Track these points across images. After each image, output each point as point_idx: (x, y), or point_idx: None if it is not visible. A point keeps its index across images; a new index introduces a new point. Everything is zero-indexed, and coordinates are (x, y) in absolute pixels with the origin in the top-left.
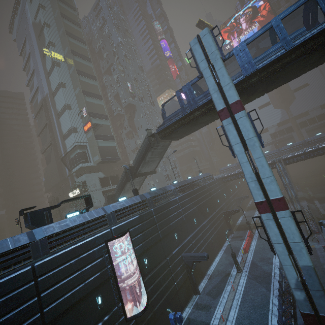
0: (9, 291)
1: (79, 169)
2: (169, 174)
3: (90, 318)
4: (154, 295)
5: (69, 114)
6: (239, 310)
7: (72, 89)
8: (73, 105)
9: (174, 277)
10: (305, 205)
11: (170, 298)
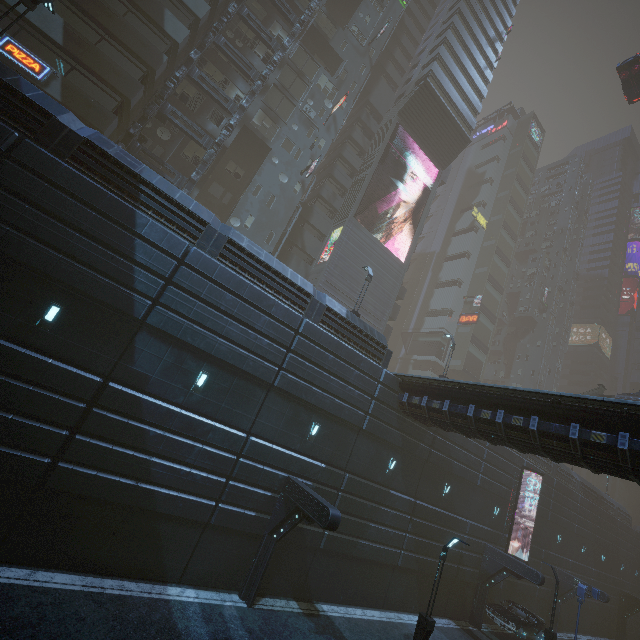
0: (478, 440)
1: (427, 361)
2: None
3: (488, 516)
4: None
5: (456, 292)
6: None
7: (474, 264)
8: (465, 283)
9: None
10: None
11: (528, 594)
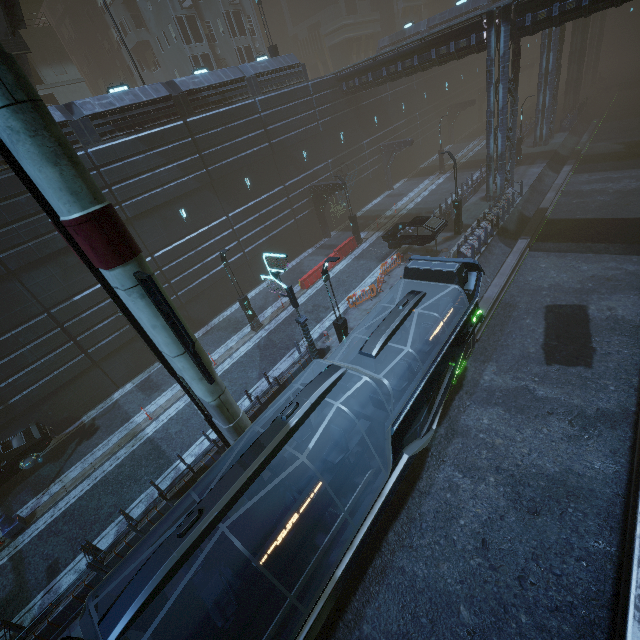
0: None
1: None
2: (211, 56)
3: None
4: (5, 381)
5: None
6: (186, 405)
7: None
8: None
9: (82, 342)
10: (529, 178)
11: (70, 378)
